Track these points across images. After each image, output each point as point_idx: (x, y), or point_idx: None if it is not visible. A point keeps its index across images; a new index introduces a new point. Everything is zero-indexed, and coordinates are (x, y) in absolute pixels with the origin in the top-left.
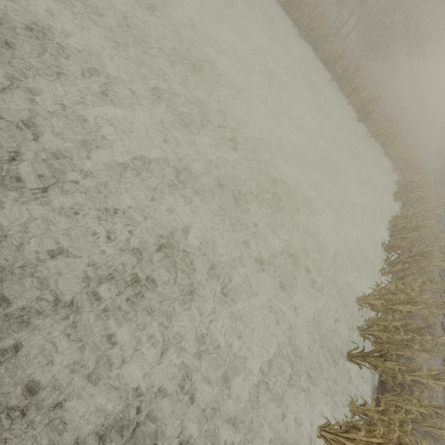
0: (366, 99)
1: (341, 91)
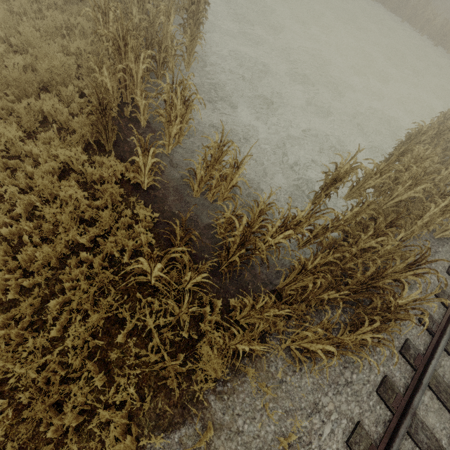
0: (439, 24)
1: (413, 28)
